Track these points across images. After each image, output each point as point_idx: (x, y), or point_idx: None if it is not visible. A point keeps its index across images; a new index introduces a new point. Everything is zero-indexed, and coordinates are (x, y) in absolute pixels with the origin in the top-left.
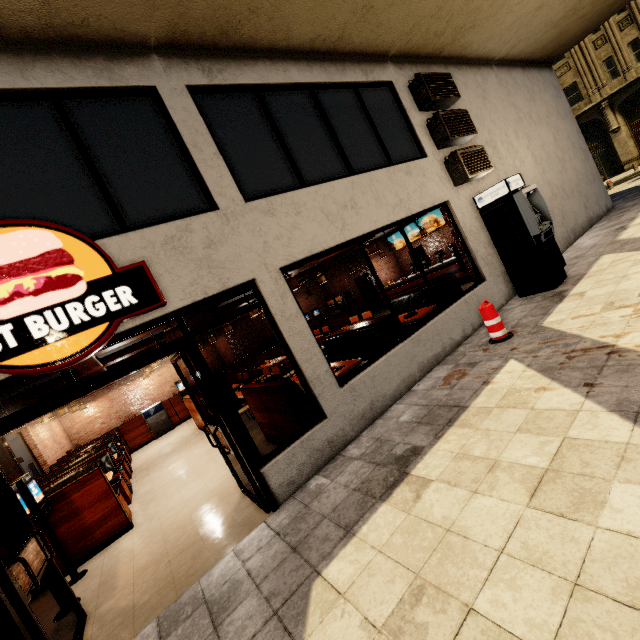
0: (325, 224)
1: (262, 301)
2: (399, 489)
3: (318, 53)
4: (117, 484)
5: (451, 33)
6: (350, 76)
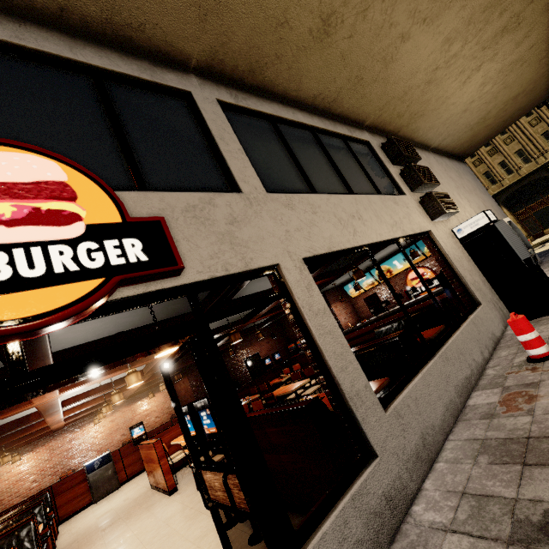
0: (339, 227)
1: (286, 291)
2: None
3: (316, 110)
4: None
5: (408, 117)
6: (340, 130)
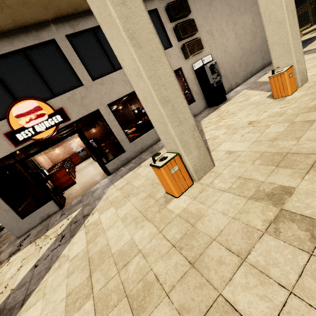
0: (124, 85)
1: (102, 116)
2: (136, 168)
3: None
4: (70, 173)
5: None
6: None
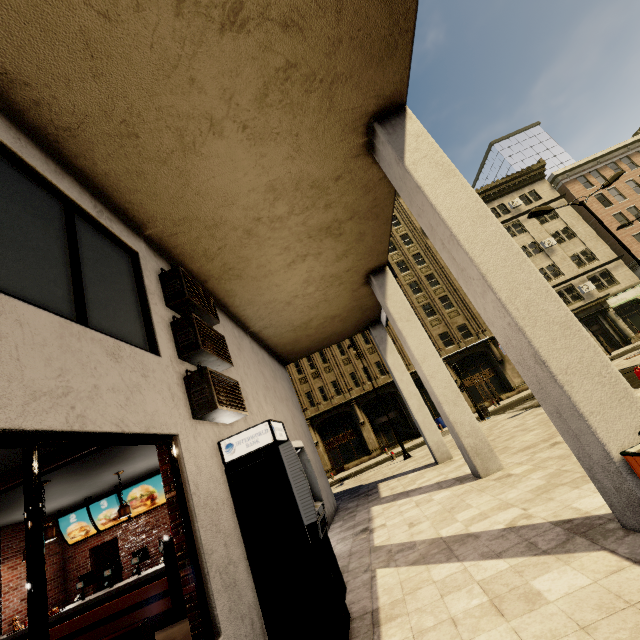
0: None
1: None
2: None
3: (18, 116)
4: None
5: (220, 266)
6: (68, 188)
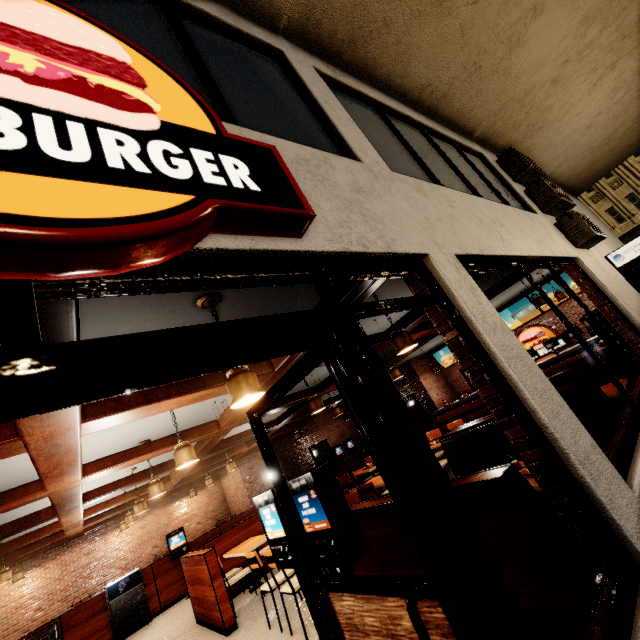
0: (483, 229)
1: (442, 294)
2: None
3: (421, 108)
4: None
5: (524, 129)
6: (450, 134)
